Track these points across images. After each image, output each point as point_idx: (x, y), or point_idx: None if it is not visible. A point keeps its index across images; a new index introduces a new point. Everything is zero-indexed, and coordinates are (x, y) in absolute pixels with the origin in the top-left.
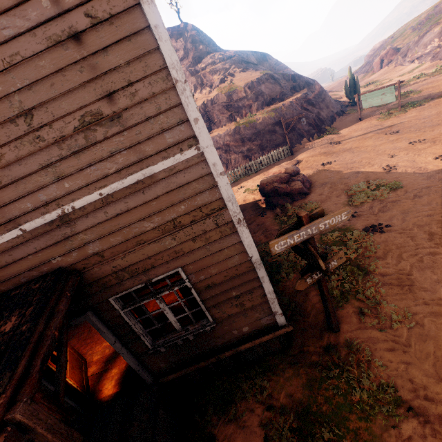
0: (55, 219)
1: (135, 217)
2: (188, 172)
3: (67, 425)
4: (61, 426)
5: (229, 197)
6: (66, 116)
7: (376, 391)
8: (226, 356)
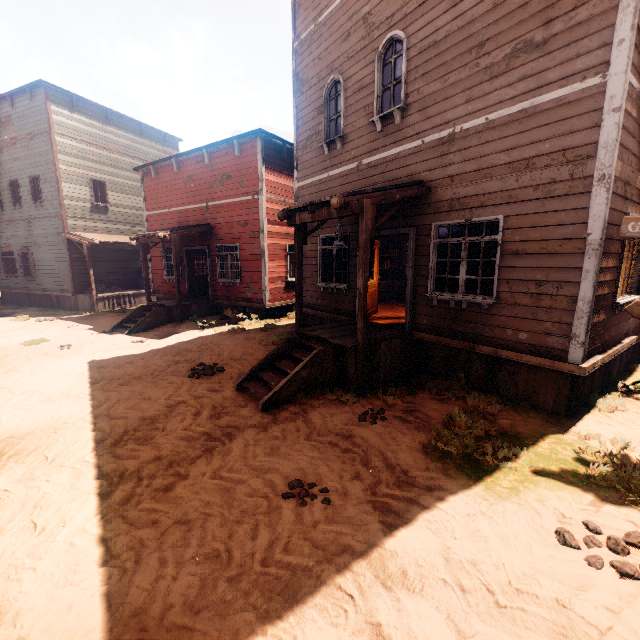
0: (445, 137)
1: (498, 148)
2: (577, 105)
3: (370, 237)
4: (369, 232)
5: (607, 143)
6: (505, 45)
7: (636, 483)
8: (480, 352)
